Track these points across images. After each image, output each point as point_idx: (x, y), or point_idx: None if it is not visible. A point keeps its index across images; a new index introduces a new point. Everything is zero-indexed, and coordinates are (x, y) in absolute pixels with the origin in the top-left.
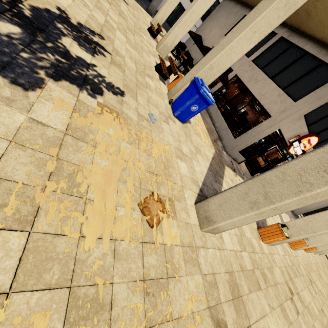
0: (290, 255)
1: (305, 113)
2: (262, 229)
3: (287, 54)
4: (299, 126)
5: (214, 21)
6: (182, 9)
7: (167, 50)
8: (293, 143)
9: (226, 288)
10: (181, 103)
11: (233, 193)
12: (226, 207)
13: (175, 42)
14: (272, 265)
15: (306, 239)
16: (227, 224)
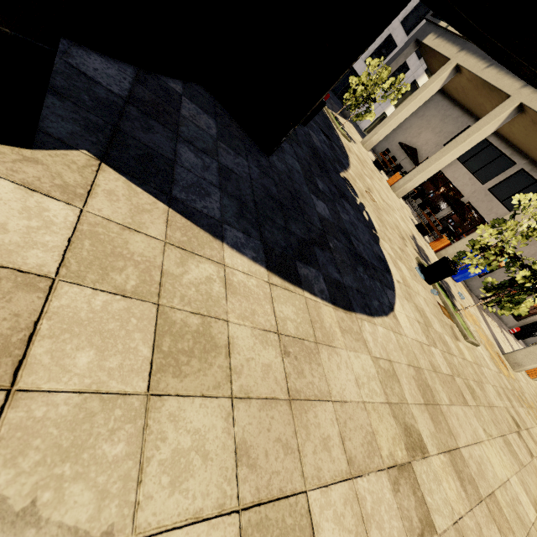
0: None
1: None
2: None
3: (530, 190)
4: None
5: (423, 121)
6: (353, 74)
7: (404, 192)
8: None
9: (535, 402)
10: (460, 271)
11: (535, 349)
12: (531, 357)
13: (414, 185)
14: None
15: None
16: (532, 367)
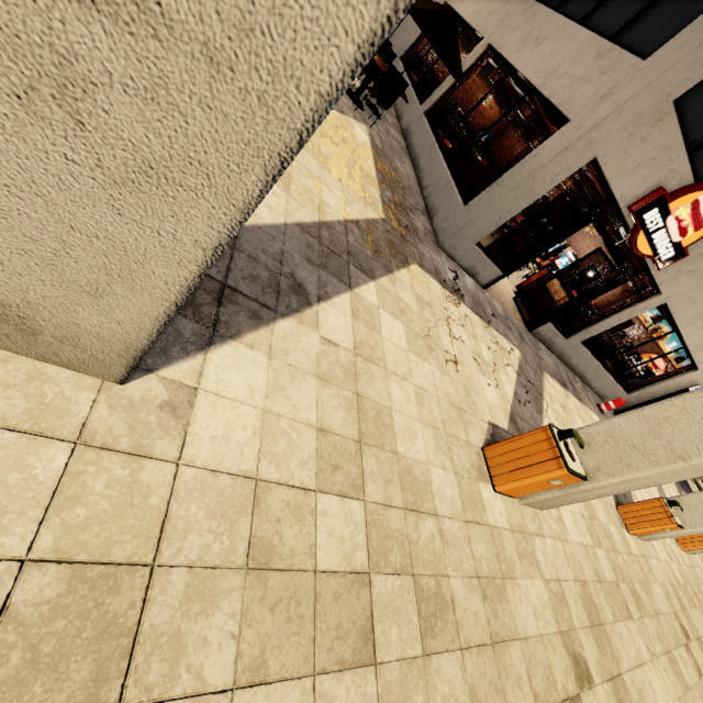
0: (620, 550)
1: (677, 90)
2: (496, 447)
3: None
4: (659, 149)
5: None
6: None
7: None
8: (643, 216)
9: None
10: None
11: None
12: None
13: None
14: (513, 570)
15: (675, 506)
16: (16, 268)
